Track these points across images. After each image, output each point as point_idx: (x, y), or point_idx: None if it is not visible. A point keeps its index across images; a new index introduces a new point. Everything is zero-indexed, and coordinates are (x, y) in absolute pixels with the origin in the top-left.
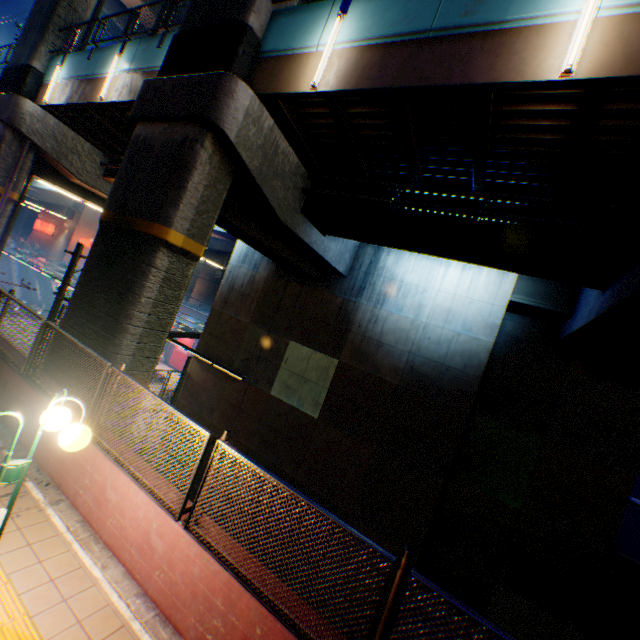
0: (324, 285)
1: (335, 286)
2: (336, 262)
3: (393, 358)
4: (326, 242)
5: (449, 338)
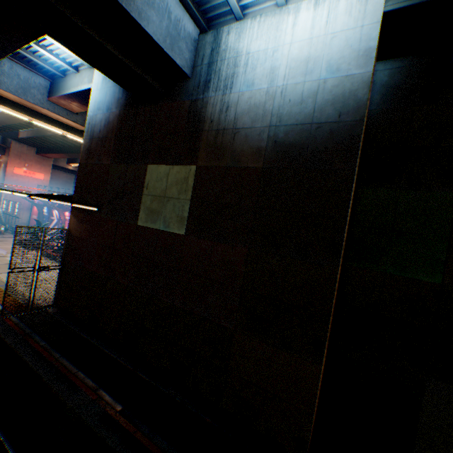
0: (171, 96)
1: (181, 92)
2: (167, 46)
3: (253, 140)
4: (139, 2)
5: (314, 91)
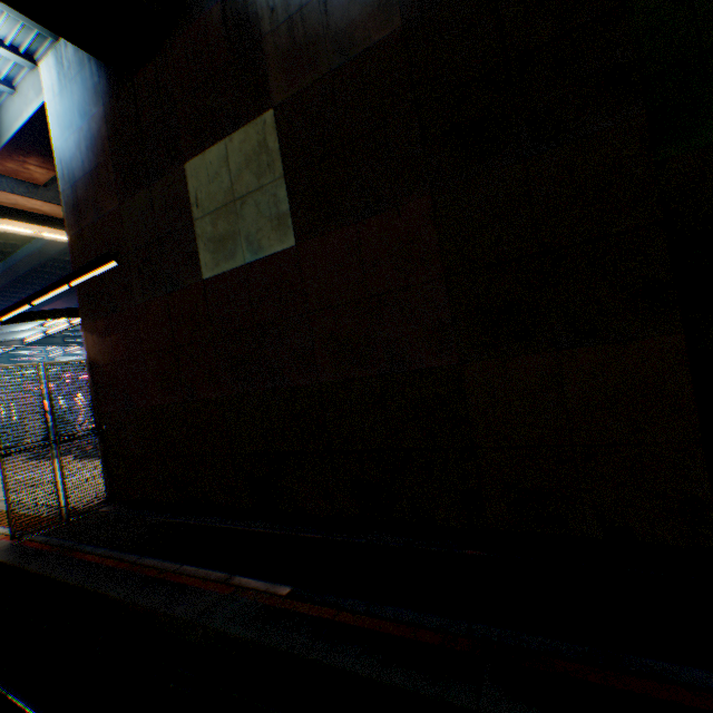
0: (182, 20)
1: None
2: None
3: None
4: None
5: None
